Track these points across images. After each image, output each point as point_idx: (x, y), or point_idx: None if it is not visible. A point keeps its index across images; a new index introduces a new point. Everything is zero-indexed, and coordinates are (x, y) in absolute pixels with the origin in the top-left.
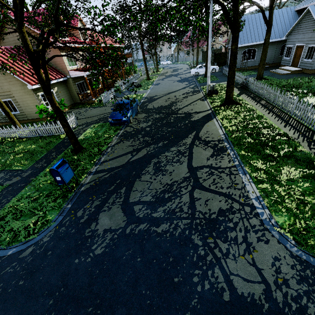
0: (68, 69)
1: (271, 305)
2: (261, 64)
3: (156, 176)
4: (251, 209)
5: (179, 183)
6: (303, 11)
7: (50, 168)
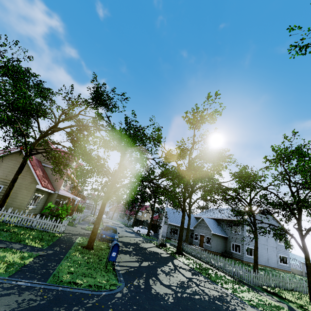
0: (61, 188)
1: None
2: (187, 237)
3: (169, 276)
4: (232, 297)
5: (187, 281)
6: (198, 218)
7: (116, 243)
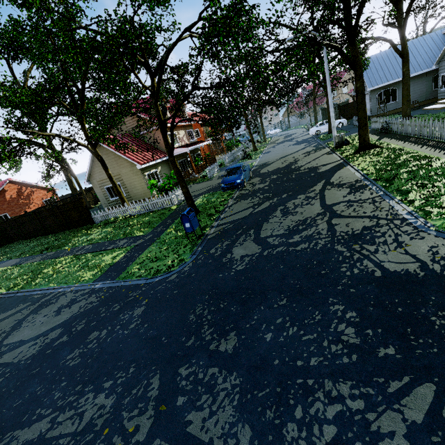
0: None
1: (427, 273)
2: (404, 101)
3: (285, 218)
4: (402, 221)
5: (313, 217)
6: None
7: (181, 214)
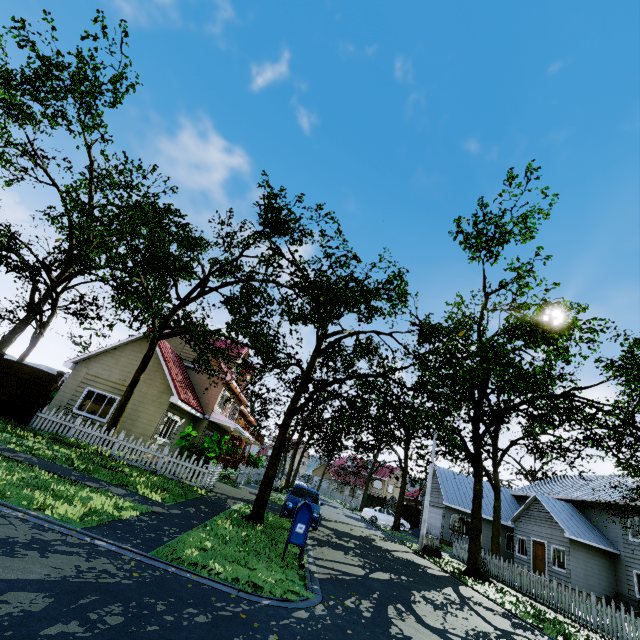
0: (214, 408)
1: None
2: (495, 541)
3: (443, 613)
4: None
5: (496, 636)
6: (522, 499)
7: (305, 502)
